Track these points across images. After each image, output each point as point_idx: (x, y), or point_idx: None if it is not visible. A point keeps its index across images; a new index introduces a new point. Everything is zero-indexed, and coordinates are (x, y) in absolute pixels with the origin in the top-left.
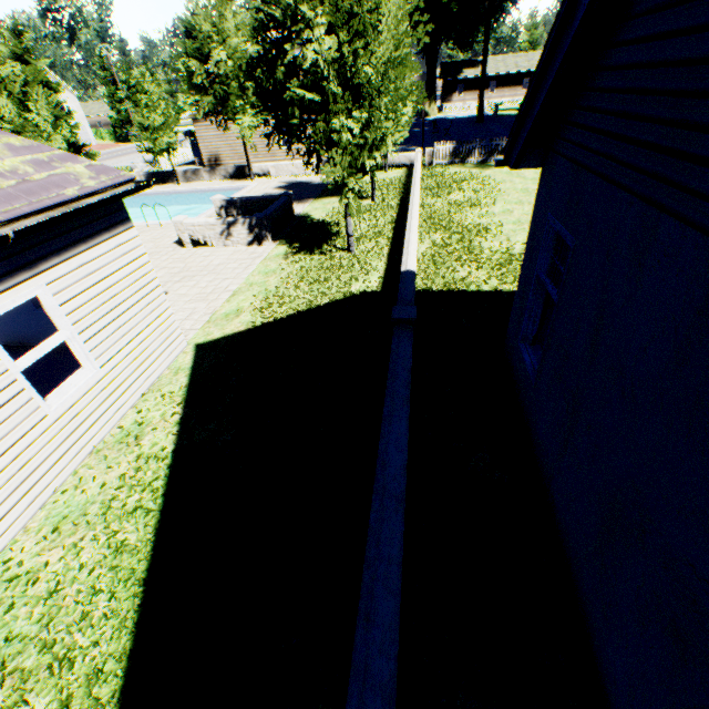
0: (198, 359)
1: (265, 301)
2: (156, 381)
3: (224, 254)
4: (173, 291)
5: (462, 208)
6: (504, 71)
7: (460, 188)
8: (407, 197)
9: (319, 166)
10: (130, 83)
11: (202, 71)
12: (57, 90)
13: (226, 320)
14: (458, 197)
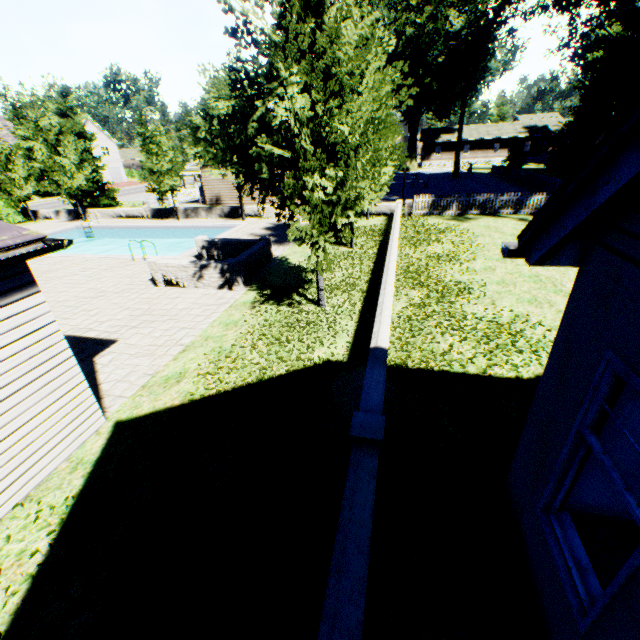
0: (110, 447)
1: (214, 363)
2: (44, 480)
3: (192, 296)
4: (124, 339)
5: (441, 262)
6: (477, 137)
7: (438, 240)
8: (385, 246)
9: (291, 220)
10: (145, 135)
11: (206, 127)
12: (90, 138)
13: (164, 387)
14: (436, 249)
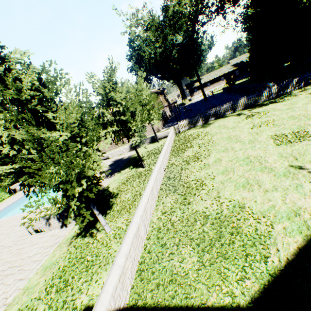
0: None
1: None
2: None
3: (44, 240)
4: None
5: (189, 164)
6: (211, 78)
7: (191, 145)
8: None
9: None
10: None
11: None
12: None
13: None
14: (189, 153)
